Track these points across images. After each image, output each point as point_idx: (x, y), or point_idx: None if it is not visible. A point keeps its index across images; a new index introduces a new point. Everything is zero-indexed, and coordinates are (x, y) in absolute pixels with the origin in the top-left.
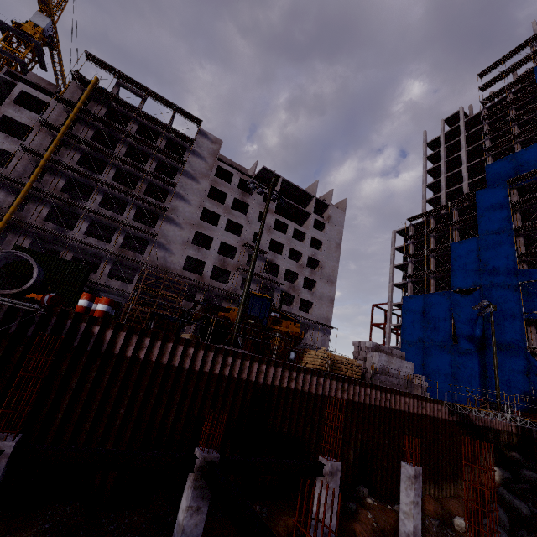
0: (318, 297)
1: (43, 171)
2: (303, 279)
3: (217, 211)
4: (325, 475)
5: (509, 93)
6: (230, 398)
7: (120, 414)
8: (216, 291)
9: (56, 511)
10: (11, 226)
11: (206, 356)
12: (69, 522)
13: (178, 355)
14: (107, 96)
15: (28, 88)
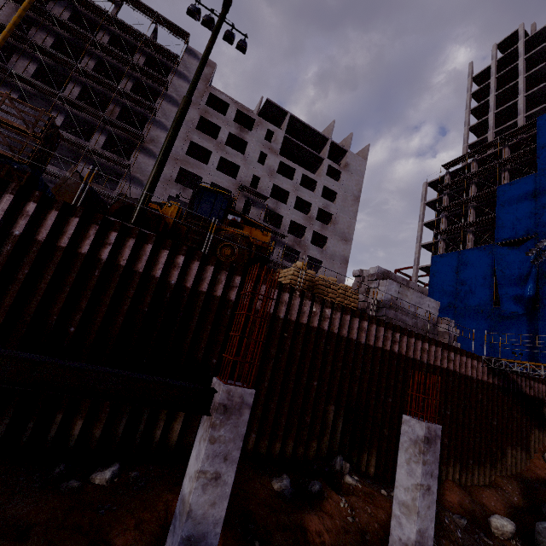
0: (329, 256)
1: None
2: (311, 234)
3: (208, 147)
4: (211, 412)
5: None
6: (107, 297)
7: None
8: None
9: None
10: None
11: (66, 223)
12: None
13: (0, 208)
14: None
15: None
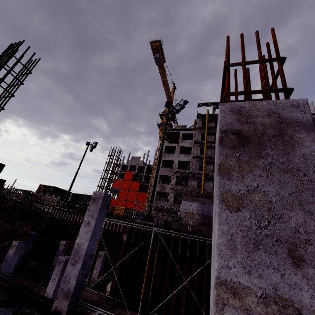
0: None
1: (199, 164)
2: None
3: None
4: None
5: None
6: None
7: None
8: None
9: None
10: None
11: None
12: None
13: None
14: (213, 116)
15: (183, 131)
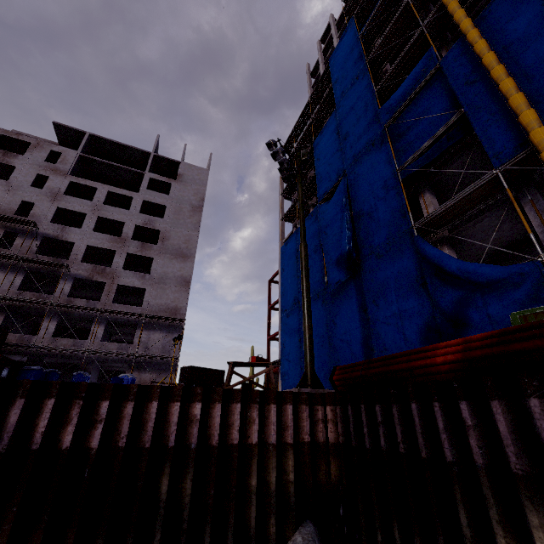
0: (156, 280)
1: None
2: (124, 258)
3: None
4: None
5: None
6: None
7: None
8: None
9: None
10: None
11: None
12: None
13: None
14: None
15: None
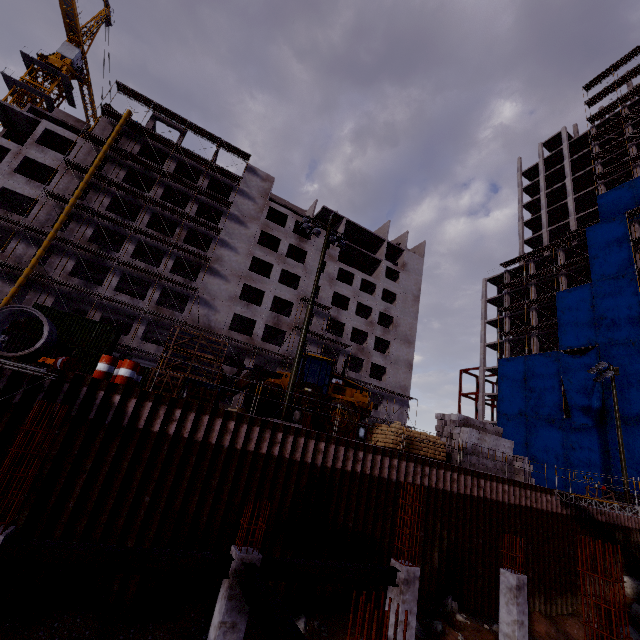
0: (393, 361)
1: (69, 219)
2: (374, 340)
3: (269, 260)
4: (398, 583)
5: (624, 107)
6: (280, 484)
7: (144, 502)
8: (268, 355)
9: (64, 623)
10: (32, 283)
11: (251, 431)
12: (79, 638)
13: (215, 430)
14: (141, 132)
15: (52, 126)
